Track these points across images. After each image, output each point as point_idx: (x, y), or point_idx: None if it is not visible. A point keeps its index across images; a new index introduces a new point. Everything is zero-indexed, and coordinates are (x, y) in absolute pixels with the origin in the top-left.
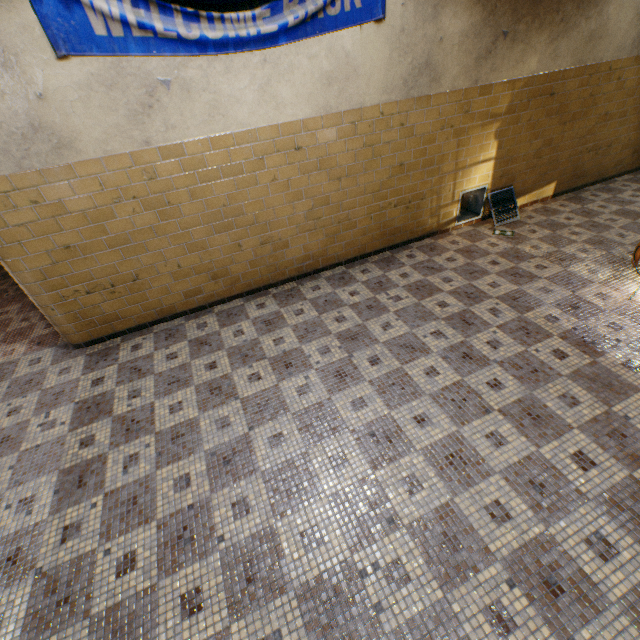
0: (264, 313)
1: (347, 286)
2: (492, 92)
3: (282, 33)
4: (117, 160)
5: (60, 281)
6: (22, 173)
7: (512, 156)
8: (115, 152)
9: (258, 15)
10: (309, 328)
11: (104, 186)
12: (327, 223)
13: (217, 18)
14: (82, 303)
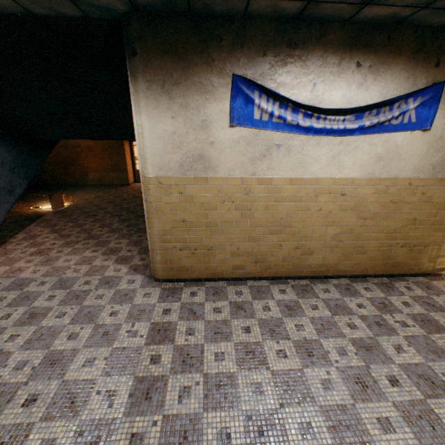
0: (285, 298)
1: (353, 297)
2: None
3: (358, 129)
4: (233, 180)
5: (169, 238)
6: (183, 177)
7: None
8: (234, 176)
9: (346, 119)
10: (324, 324)
11: (219, 192)
12: (345, 245)
13: (322, 118)
14: (174, 254)
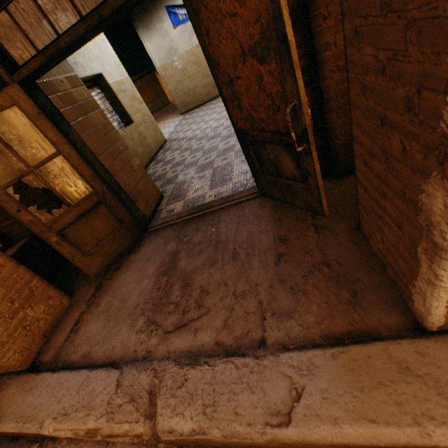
0: None
1: None
2: None
3: None
4: (187, 52)
5: (177, 92)
6: (169, 61)
7: None
8: (186, 50)
9: None
10: None
11: (184, 61)
12: None
13: None
14: (182, 99)
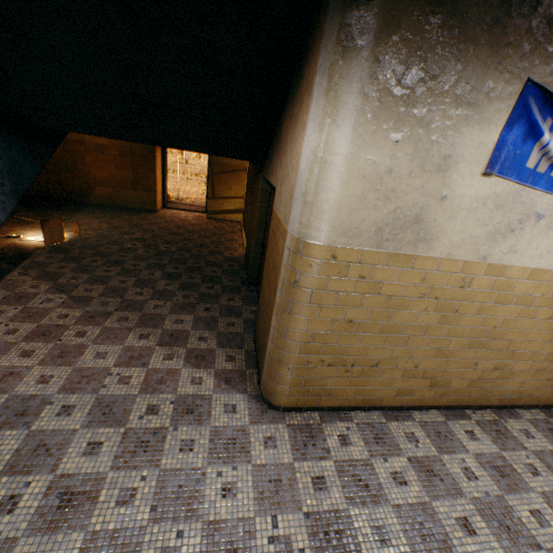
0: (483, 450)
1: None
2: None
3: None
4: (450, 263)
5: (317, 347)
6: (374, 251)
7: None
8: (454, 257)
9: None
10: None
11: (422, 281)
12: None
13: None
14: (315, 371)
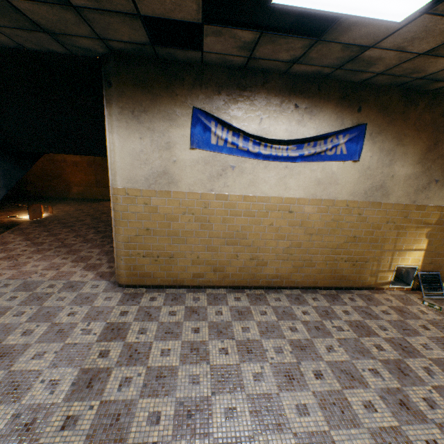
0: (238, 304)
1: (301, 305)
2: (425, 209)
3: (299, 157)
4: (193, 194)
5: (134, 245)
6: (148, 190)
7: (439, 251)
8: (194, 191)
9: (289, 148)
10: (269, 327)
11: (181, 204)
12: (296, 258)
13: (269, 146)
14: (137, 261)
